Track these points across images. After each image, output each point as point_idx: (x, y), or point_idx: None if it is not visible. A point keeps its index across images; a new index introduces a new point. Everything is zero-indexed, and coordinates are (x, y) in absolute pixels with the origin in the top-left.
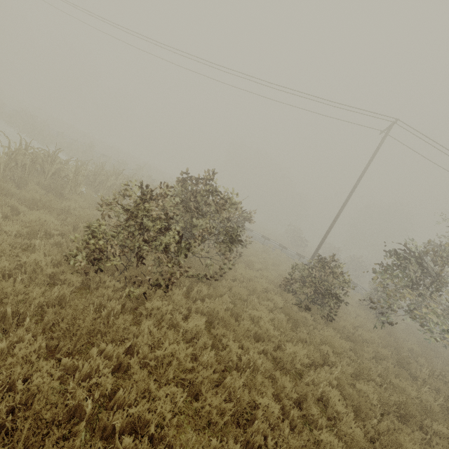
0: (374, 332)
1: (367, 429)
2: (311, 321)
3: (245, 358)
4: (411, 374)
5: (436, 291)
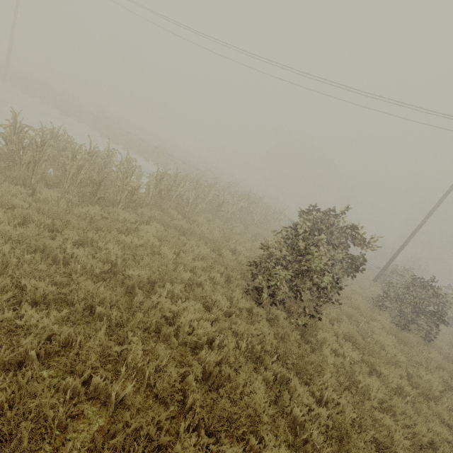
0: None
1: None
2: (415, 342)
3: (395, 384)
4: None
5: None
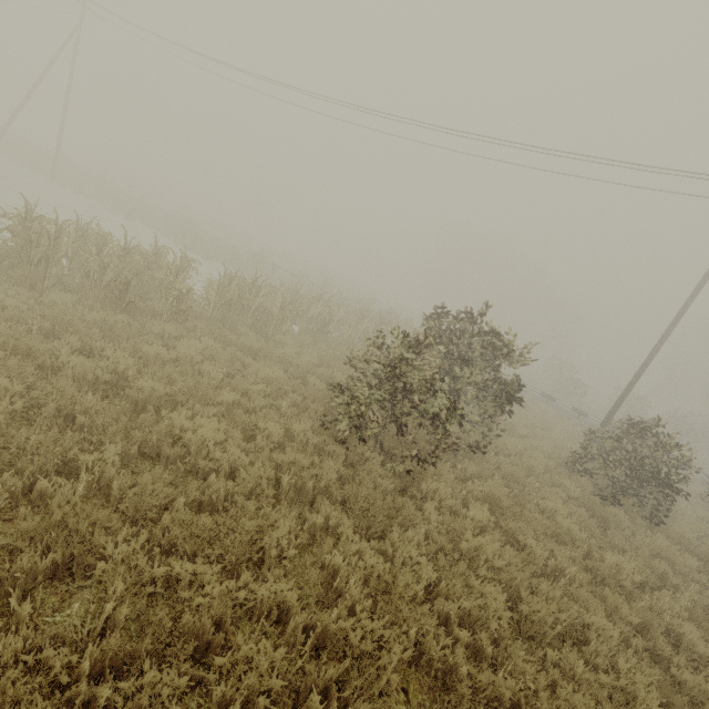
0: None
1: None
2: (627, 522)
3: (551, 564)
4: None
5: None
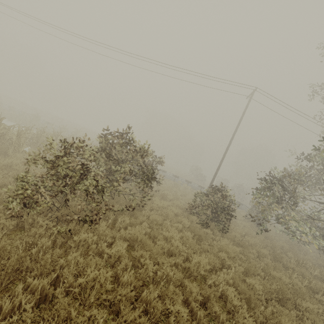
0: (256, 238)
1: (257, 315)
2: (211, 235)
3: (160, 272)
4: (284, 266)
5: (294, 203)
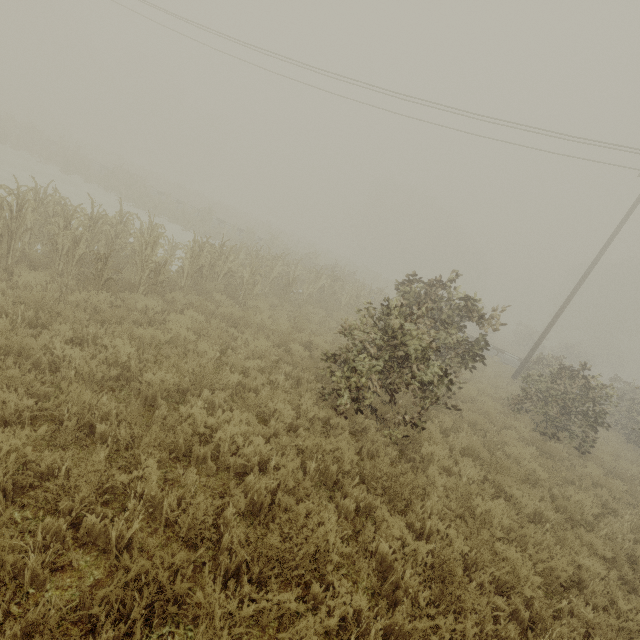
0: (639, 465)
1: None
2: (566, 454)
3: (531, 509)
4: None
5: None
